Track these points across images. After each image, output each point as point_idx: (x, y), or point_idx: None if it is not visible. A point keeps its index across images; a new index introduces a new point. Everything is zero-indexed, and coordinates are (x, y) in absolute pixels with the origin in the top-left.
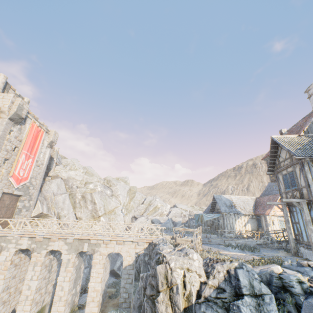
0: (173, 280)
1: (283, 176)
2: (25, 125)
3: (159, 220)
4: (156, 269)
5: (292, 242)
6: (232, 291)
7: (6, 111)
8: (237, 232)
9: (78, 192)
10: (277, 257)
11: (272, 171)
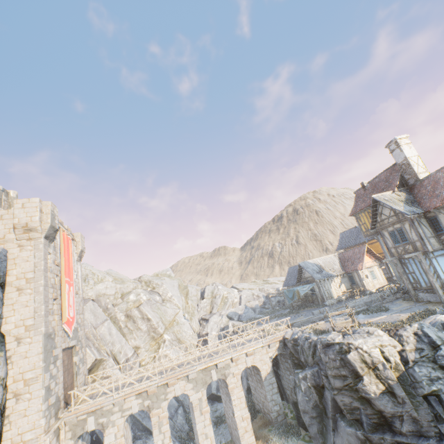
0: (375, 360)
1: (390, 233)
2: (56, 240)
3: (236, 312)
4: (348, 358)
5: (412, 291)
6: (428, 347)
7: (38, 226)
8: (335, 296)
9: (118, 312)
10: (427, 308)
11: (374, 228)
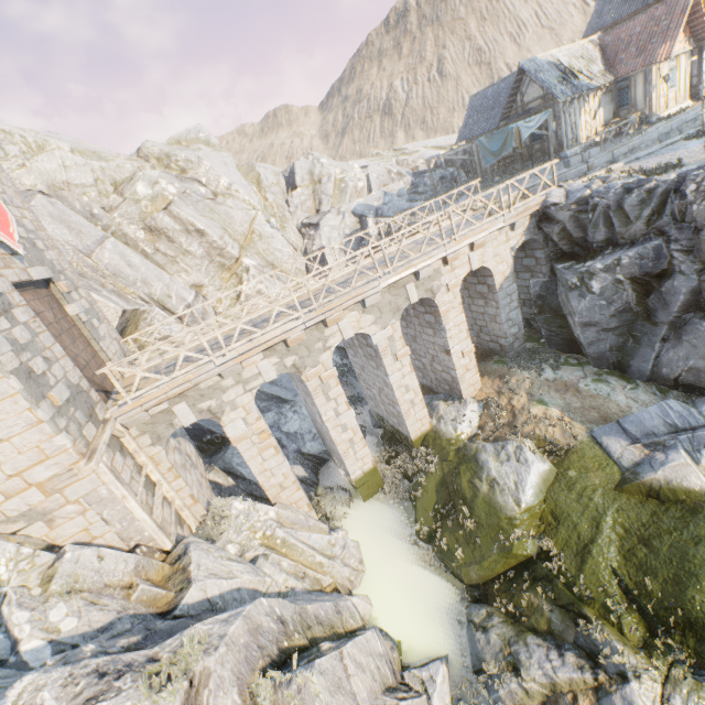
0: None
1: None
2: None
3: (369, 204)
4: None
5: None
6: None
7: None
8: (582, 138)
9: (124, 224)
10: None
11: None
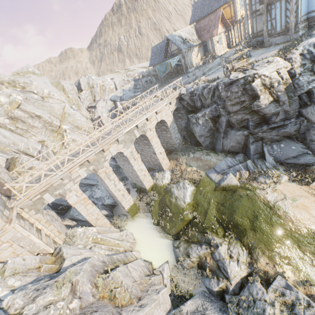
0: (273, 81)
1: None
2: None
3: (117, 95)
4: (253, 86)
5: (267, 38)
6: (308, 62)
7: None
8: (194, 64)
9: None
10: (294, 40)
11: None
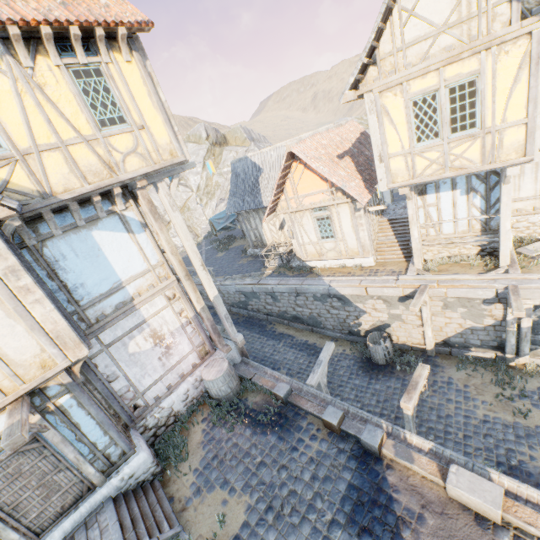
0: None
1: None
2: None
3: None
4: None
5: None
6: None
7: None
8: (269, 243)
9: None
10: None
11: None
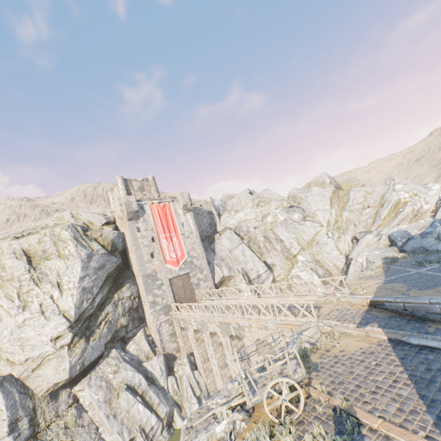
0: None
1: None
2: (147, 213)
3: (407, 232)
4: None
5: None
6: None
7: (122, 216)
8: None
9: (258, 234)
10: None
11: None
